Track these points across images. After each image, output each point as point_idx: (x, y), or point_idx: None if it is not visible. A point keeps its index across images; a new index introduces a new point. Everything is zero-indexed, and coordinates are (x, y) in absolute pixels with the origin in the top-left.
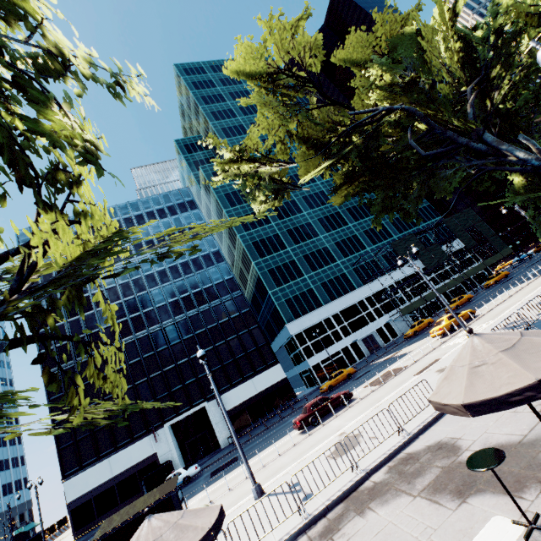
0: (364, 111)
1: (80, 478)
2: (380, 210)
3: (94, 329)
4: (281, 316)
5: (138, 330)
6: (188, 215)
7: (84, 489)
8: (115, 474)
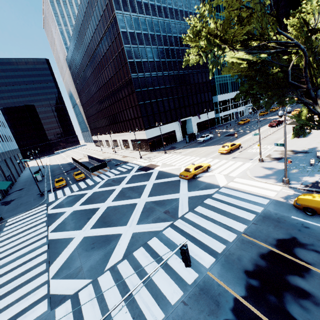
0: None
1: (150, 131)
2: None
3: (151, 59)
4: (215, 90)
5: (169, 70)
6: (194, 3)
7: (152, 135)
8: (162, 133)
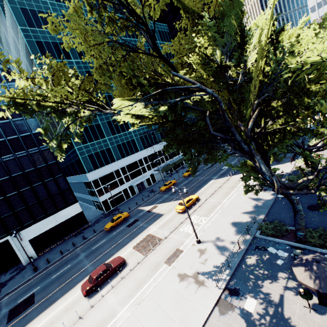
0: (184, 78)
1: None
2: (170, 143)
3: None
4: (83, 166)
5: None
6: None
7: None
8: None
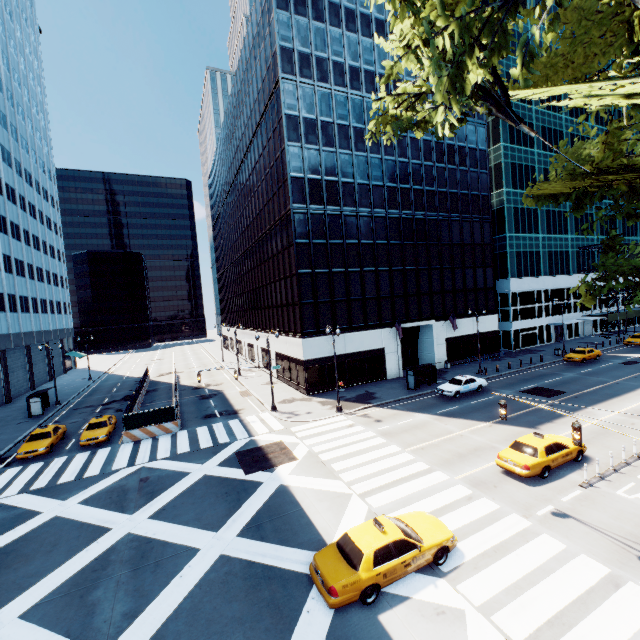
0: None
1: (317, 341)
2: None
3: (348, 177)
4: (504, 266)
5: (390, 207)
6: None
7: (319, 353)
8: (347, 352)
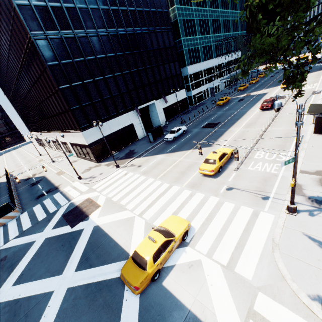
0: None
1: (92, 131)
2: None
3: (69, 2)
4: (183, 59)
5: (109, 26)
6: None
7: (96, 137)
8: (112, 132)
